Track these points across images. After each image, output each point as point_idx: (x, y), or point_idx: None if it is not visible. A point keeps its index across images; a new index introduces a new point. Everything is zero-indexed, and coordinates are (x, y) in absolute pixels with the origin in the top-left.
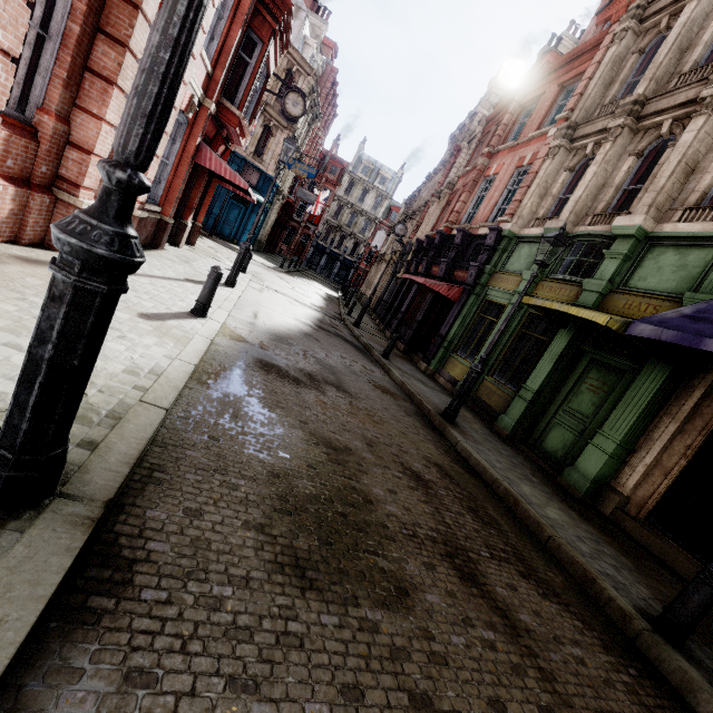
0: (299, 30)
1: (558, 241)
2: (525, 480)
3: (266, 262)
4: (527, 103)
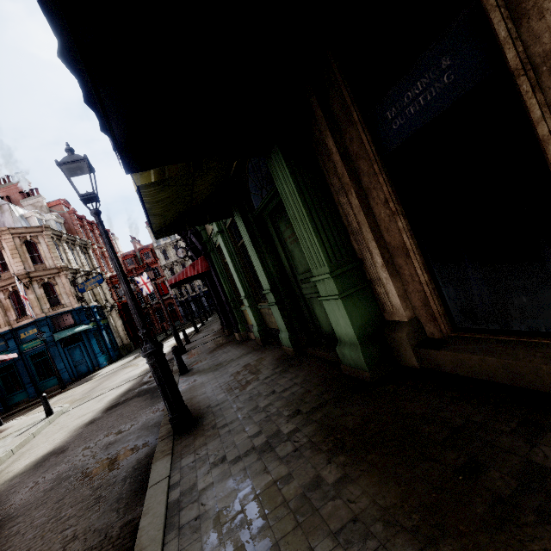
0: (11, 216)
1: (68, 164)
2: (253, 466)
3: (126, 359)
4: None
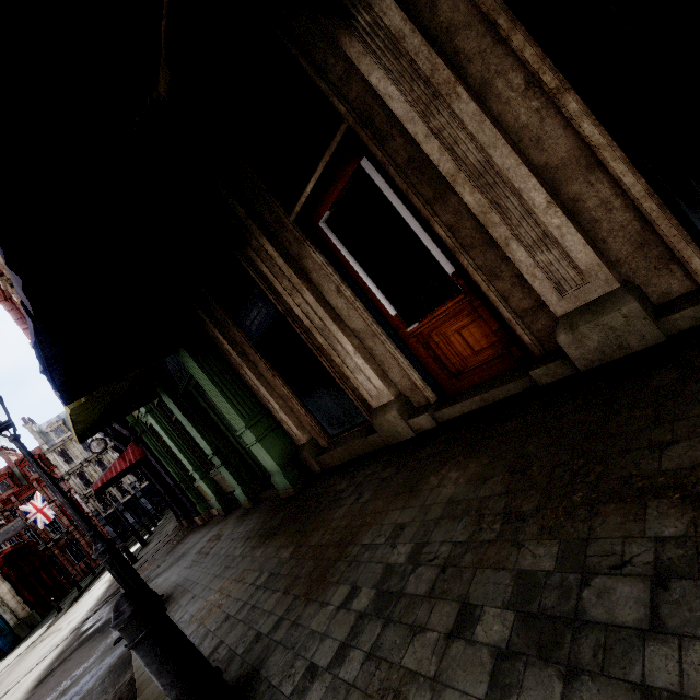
0: None
1: None
2: (215, 583)
3: (33, 637)
4: (5, 294)
